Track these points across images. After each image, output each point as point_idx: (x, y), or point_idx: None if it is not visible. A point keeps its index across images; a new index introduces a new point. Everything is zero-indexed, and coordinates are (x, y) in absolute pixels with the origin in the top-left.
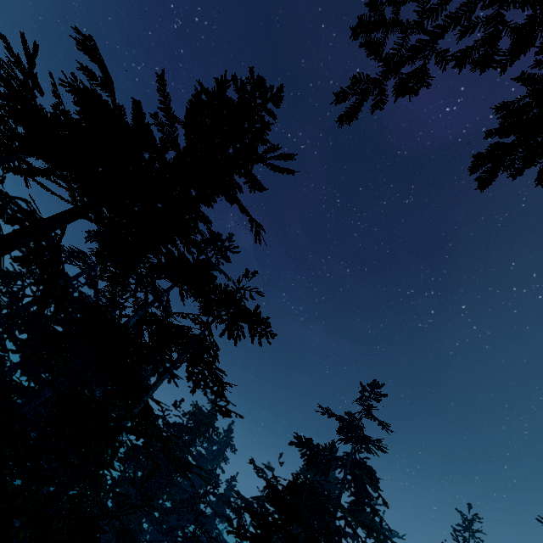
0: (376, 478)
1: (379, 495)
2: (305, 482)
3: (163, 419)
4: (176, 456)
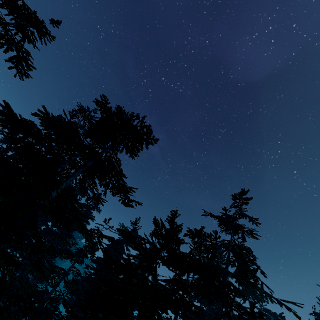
0: (253, 256)
1: (257, 268)
2: (194, 247)
3: (97, 231)
4: (87, 229)
